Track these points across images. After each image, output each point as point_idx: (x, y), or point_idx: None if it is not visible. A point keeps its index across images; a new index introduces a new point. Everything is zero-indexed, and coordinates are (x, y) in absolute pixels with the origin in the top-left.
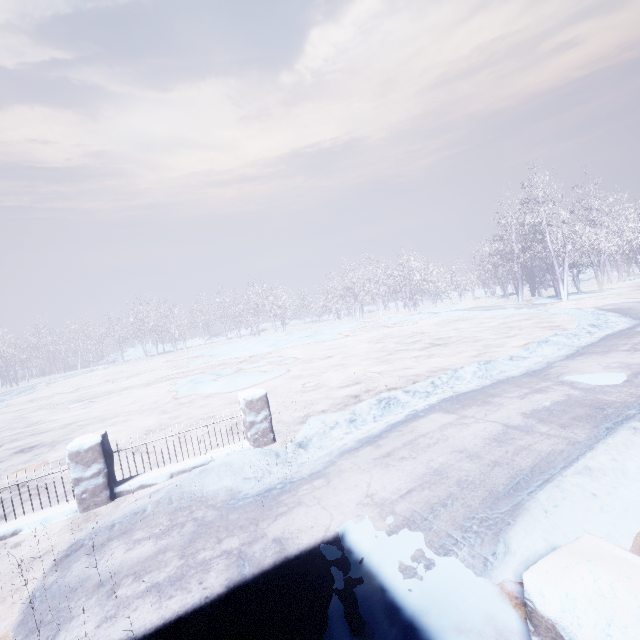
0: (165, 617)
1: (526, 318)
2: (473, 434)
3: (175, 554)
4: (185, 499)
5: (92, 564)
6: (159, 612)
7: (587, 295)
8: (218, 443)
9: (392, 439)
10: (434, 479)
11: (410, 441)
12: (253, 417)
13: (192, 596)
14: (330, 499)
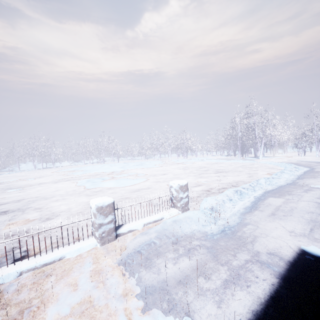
0: (261, 297)
1: (250, 164)
2: (306, 206)
3: (214, 263)
4: (176, 236)
5: (156, 273)
6: (252, 295)
7: (269, 157)
8: (150, 210)
9: (265, 208)
10: (317, 224)
11: (276, 208)
12: (182, 195)
13: (262, 284)
14: (271, 234)
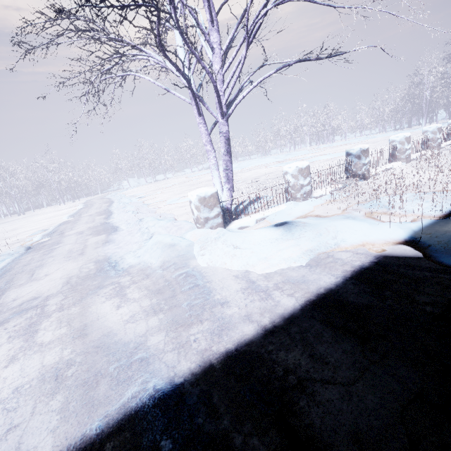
0: None
1: None
2: None
3: None
4: None
5: None
6: None
7: None
8: None
9: None
10: None
11: None
12: None
13: None
14: None
